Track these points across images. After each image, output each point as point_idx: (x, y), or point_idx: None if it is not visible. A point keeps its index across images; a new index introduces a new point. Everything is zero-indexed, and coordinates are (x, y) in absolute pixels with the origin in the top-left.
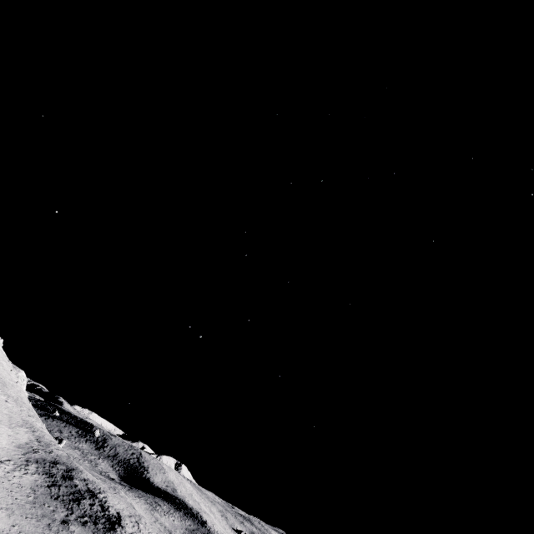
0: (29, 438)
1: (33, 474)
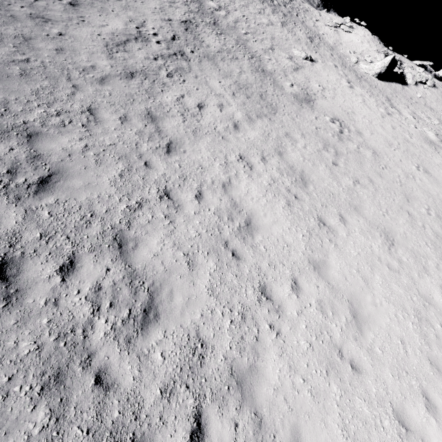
0: None
1: None
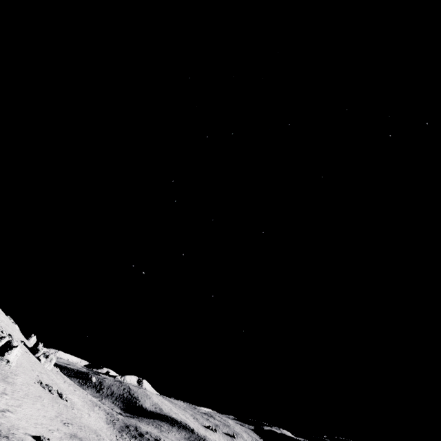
0: (104, 414)
1: (130, 440)
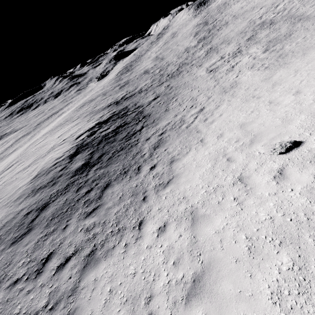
0: None
1: (154, 133)
